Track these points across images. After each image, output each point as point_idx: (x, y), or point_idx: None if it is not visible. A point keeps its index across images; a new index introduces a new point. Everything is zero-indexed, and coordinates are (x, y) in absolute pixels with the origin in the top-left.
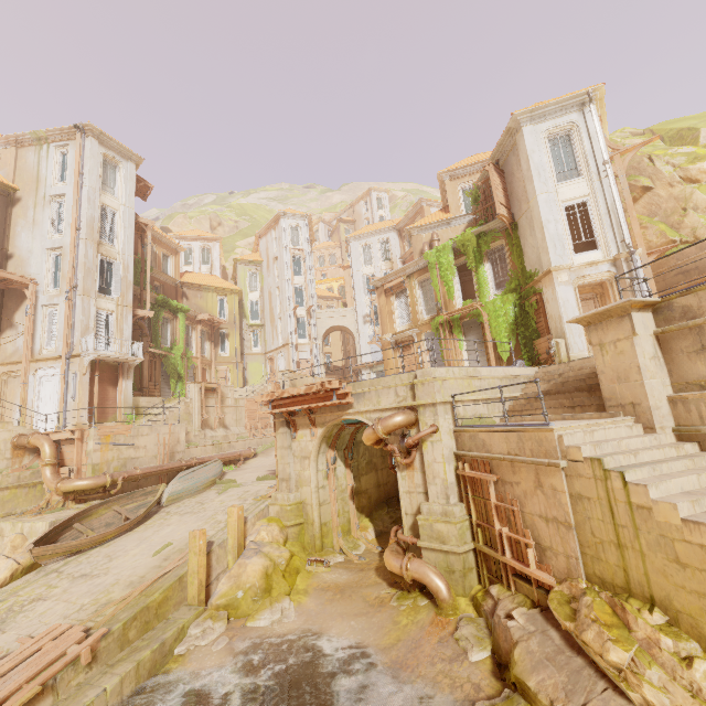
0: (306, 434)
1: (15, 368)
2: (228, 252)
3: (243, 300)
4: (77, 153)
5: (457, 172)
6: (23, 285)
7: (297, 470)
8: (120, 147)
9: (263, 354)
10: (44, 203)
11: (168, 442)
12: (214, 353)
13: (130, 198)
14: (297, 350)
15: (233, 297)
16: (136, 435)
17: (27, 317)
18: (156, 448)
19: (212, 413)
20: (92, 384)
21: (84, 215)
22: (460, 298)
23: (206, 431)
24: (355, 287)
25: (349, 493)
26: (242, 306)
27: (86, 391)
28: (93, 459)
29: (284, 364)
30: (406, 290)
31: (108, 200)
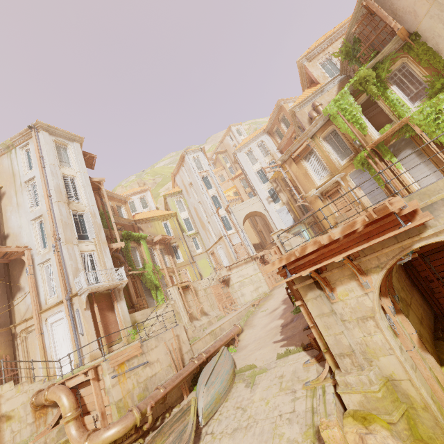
0: (351, 288)
1: (30, 324)
2: (156, 197)
3: (178, 220)
4: (35, 145)
5: (311, 54)
6: (20, 253)
7: (357, 338)
8: (65, 133)
9: (205, 252)
10: (21, 189)
11: (175, 347)
12: (173, 262)
13: (82, 165)
14: (229, 239)
15: (172, 219)
16: (146, 351)
17: (28, 277)
18: (167, 357)
19: (192, 306)
20: (93, 315)
21: (51, 185)
22: (374, 129)
23: (194, 323)
24: (252, 181)
25: (417, 344)
26: (179, 224)
27: (90, 323)
28: (114, 396)
29: (223, 253)
30: (313, 151)
31: (66, 171)
